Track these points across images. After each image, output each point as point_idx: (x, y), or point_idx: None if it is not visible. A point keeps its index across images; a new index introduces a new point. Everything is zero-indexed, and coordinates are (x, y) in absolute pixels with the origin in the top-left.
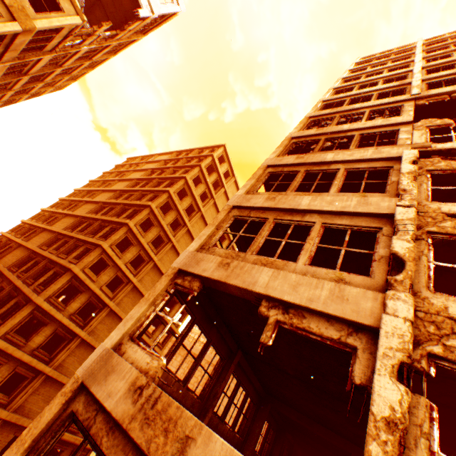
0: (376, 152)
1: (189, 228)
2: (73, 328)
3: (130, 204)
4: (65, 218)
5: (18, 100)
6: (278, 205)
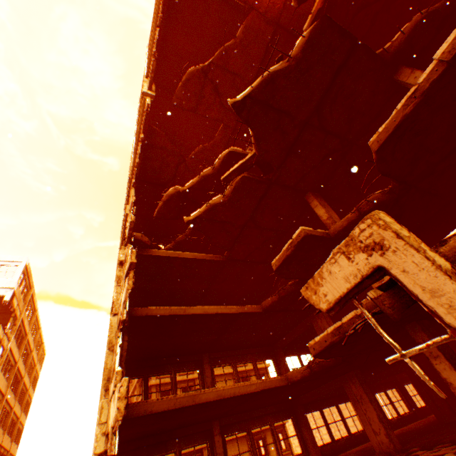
0: None
1: None
2: None
3: None
4: None
5: (30, 397)
6: None
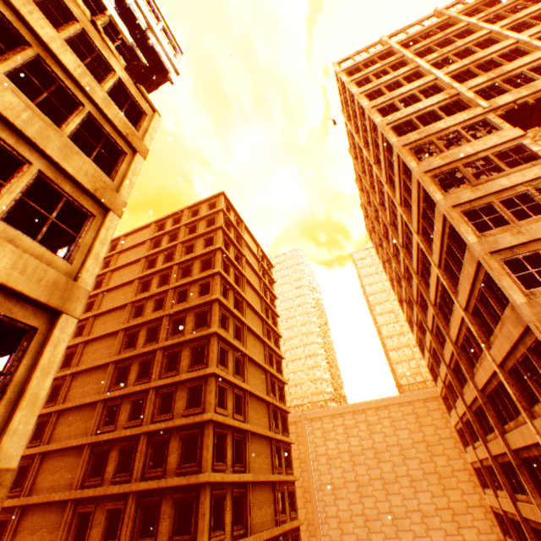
0: (540, 168)
1: (247, 300)
2: (243, 478)
3: (179, 310)
4: (77, 379)
5: None
6: (534, 236)
